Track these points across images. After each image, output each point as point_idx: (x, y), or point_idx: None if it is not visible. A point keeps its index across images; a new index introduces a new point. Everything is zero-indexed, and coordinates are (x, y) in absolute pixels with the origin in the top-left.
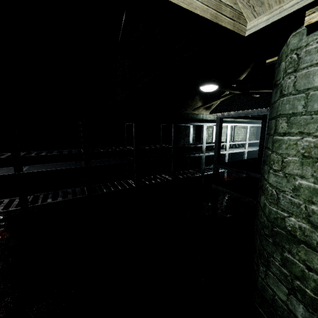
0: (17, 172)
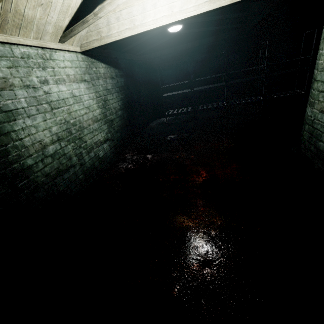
0: (191, 90)
